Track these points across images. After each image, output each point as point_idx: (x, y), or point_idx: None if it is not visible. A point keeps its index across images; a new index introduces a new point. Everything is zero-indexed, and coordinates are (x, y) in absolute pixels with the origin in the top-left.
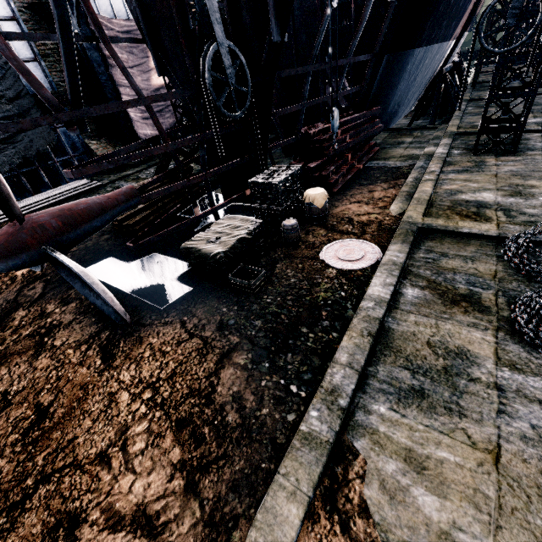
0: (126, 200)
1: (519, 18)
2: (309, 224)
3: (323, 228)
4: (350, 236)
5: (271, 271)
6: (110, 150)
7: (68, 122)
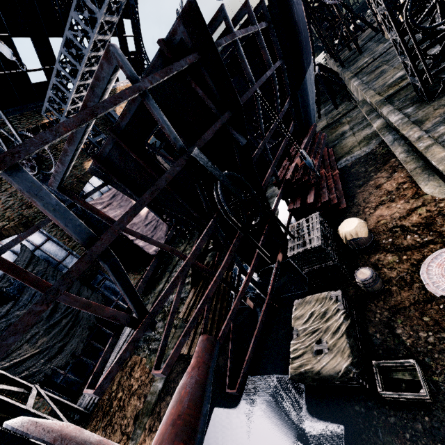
0: (210, 355)
1: (394, 1)
2: (364, 255)
3: (386, 252)
4: (431, 248)
5: (401, 345)
6: (138, 278)
7: (135, 324)
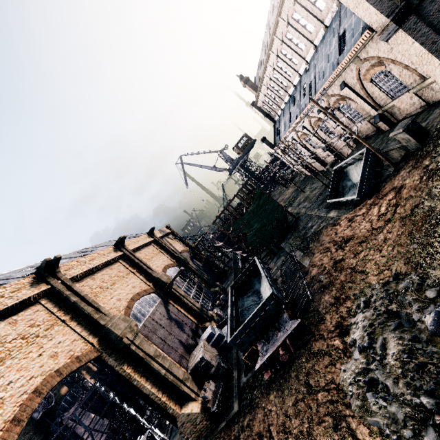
0: None
1: None
2: None
3: None
4: None
5: None
6: None
7: None
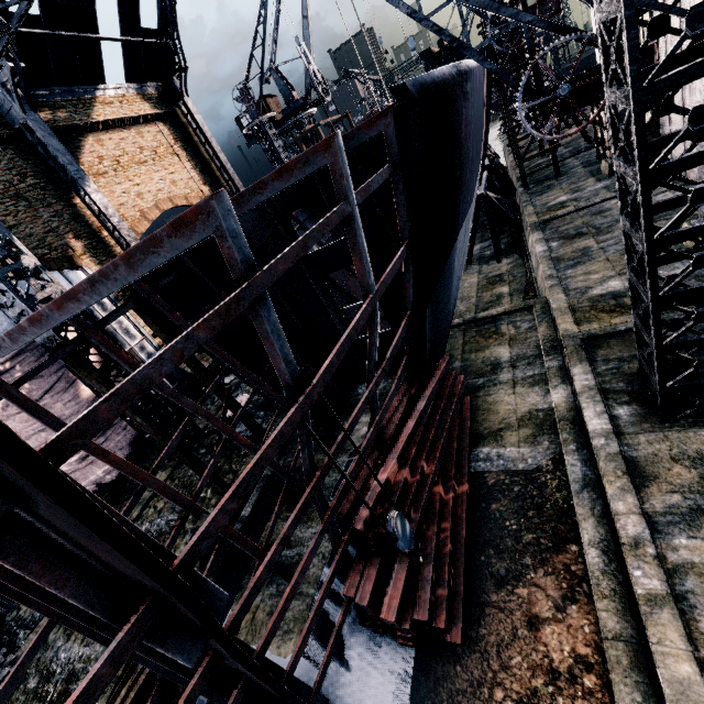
0: None
1: (668, 241)
2: None
3: None
4: None
5: None
6: None
7: None
